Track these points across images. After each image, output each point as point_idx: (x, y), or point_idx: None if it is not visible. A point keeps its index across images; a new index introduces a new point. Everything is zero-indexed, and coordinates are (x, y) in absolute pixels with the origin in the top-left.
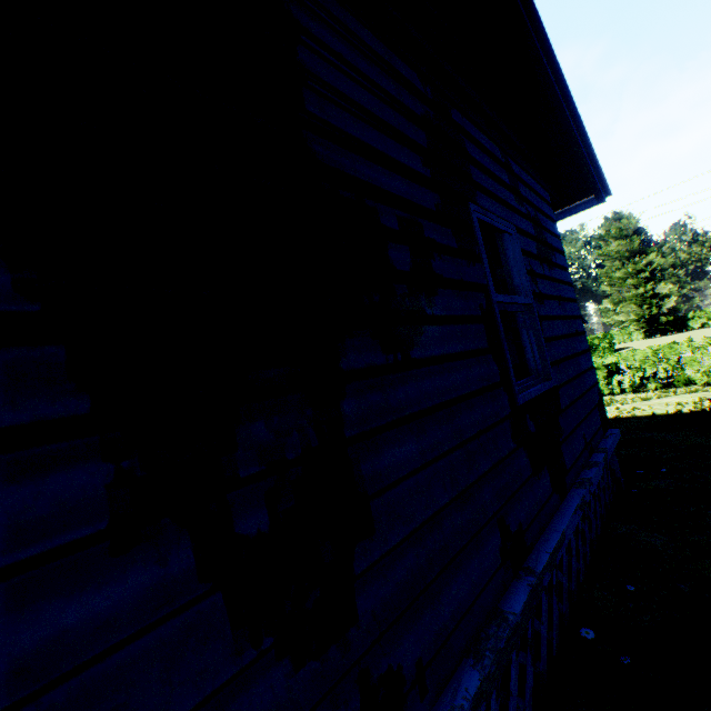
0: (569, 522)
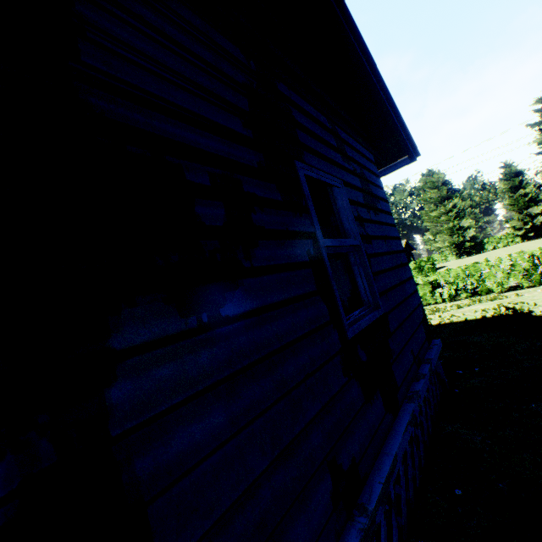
0: (400, 443)
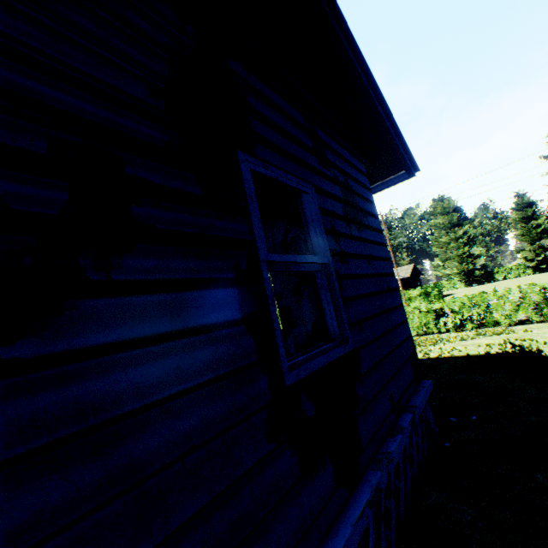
0: (348, 538)
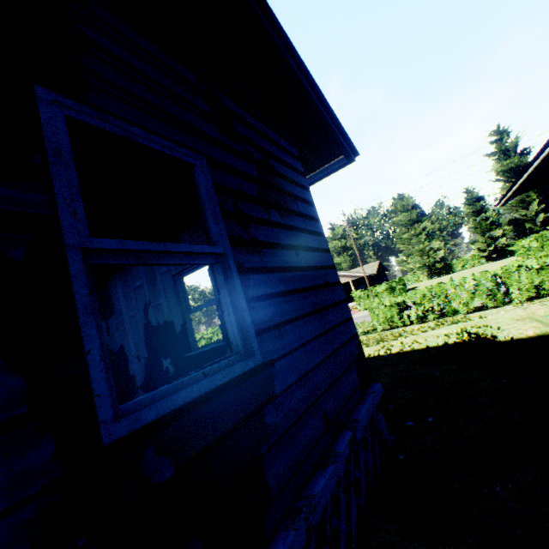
0: None
